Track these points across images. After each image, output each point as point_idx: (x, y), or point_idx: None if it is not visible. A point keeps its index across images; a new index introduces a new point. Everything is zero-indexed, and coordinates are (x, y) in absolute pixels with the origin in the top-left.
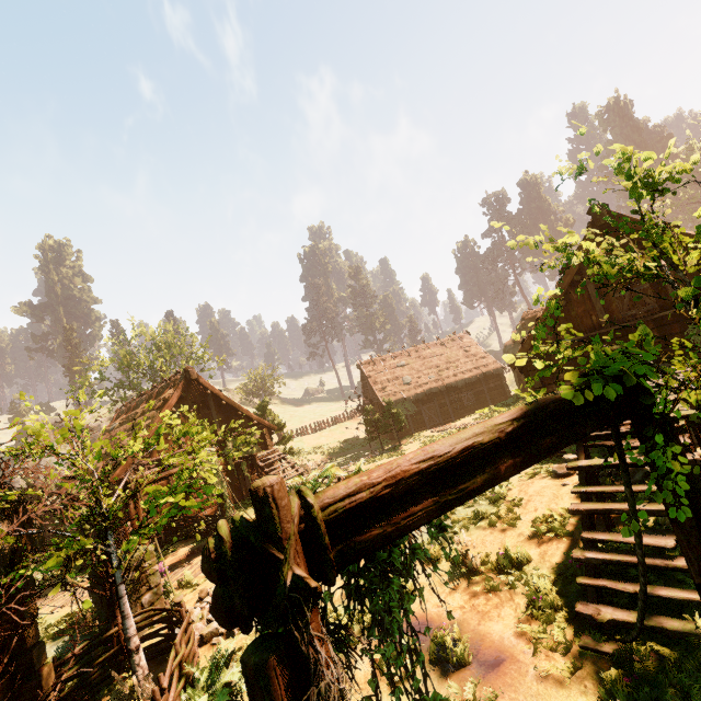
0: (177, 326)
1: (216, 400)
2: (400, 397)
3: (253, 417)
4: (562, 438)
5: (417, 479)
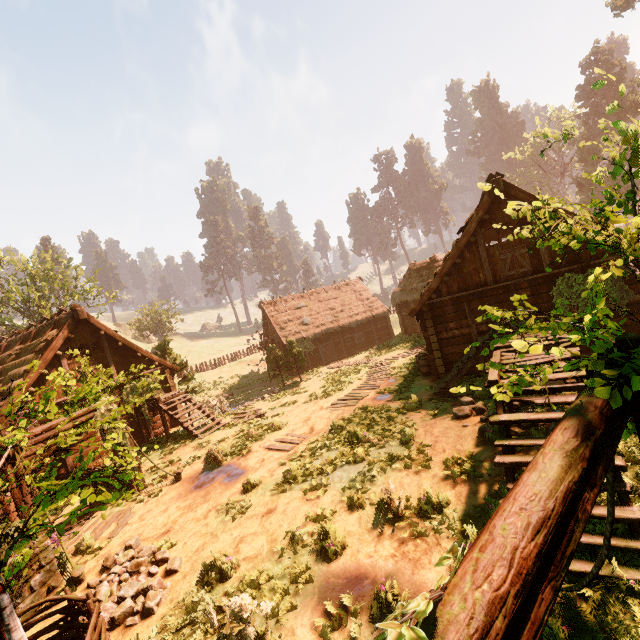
0: (58, 256)
1: (110, 341)
2: (300, 336)
3: (154, 359)
4: (614, 450)
5: (538, 564)
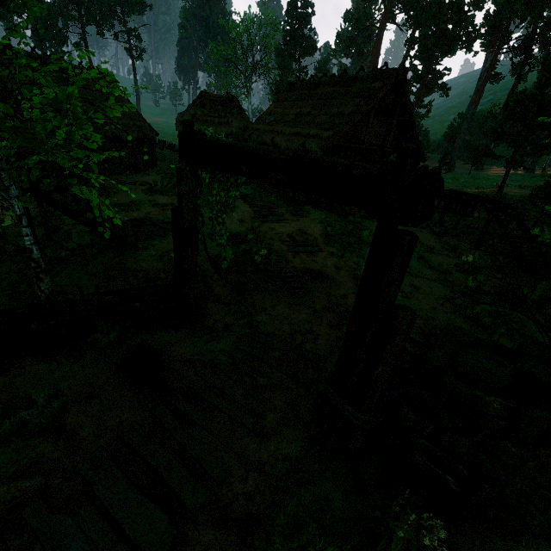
0: None
1: None
2: None
3: None
4: None
5: None
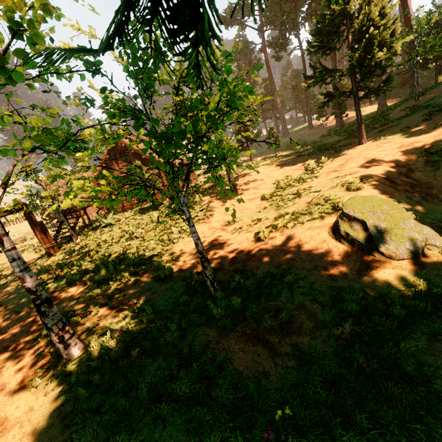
0: None
1: None
2: None
3: None
4: None
5: None
